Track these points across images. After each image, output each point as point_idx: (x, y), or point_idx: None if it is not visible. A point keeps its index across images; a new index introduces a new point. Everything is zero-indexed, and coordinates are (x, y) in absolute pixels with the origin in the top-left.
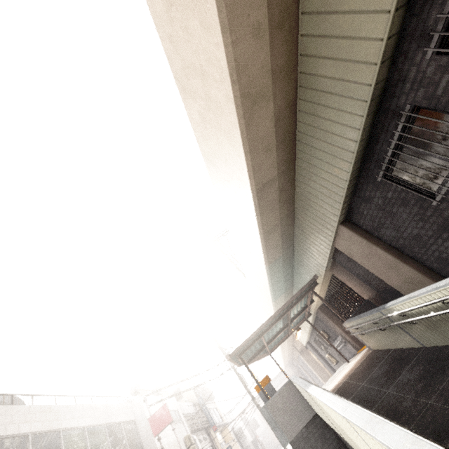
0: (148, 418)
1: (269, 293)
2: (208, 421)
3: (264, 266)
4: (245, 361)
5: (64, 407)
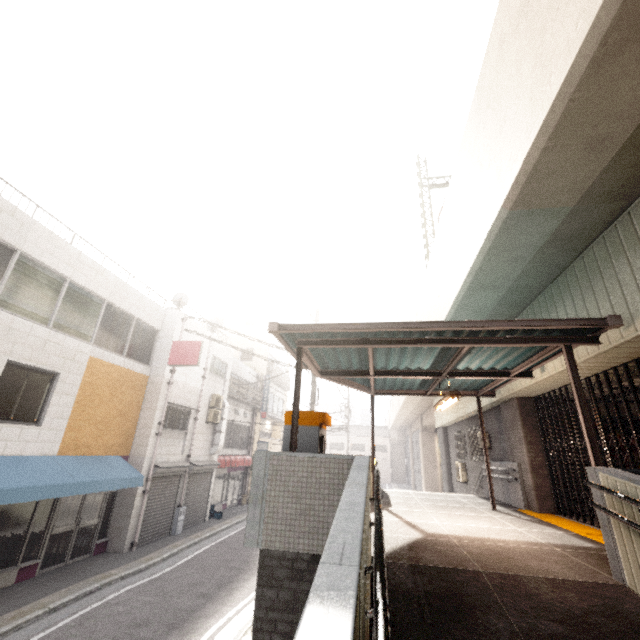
0: (174, 341)
1: (450, 302)
2: (261, 404)
3: (500, 204)
4: (313, 365)
5: (44, 230)
